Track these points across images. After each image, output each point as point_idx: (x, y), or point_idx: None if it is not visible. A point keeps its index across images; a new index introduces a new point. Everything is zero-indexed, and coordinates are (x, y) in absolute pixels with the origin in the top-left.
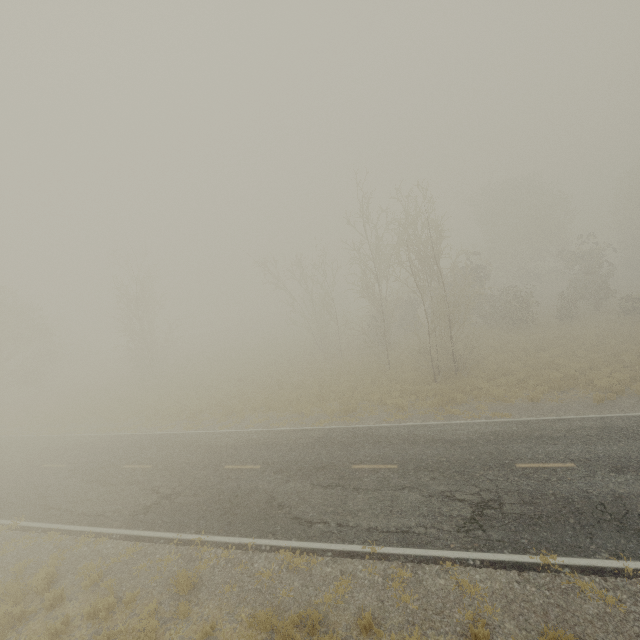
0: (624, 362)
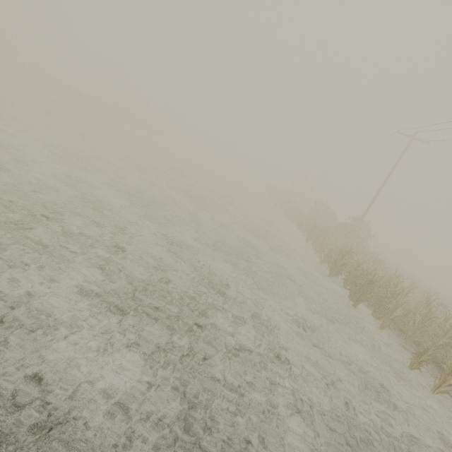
0: None
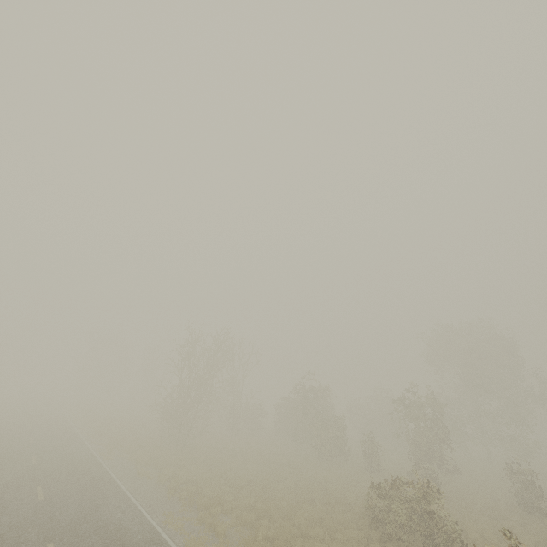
0: (234, 481)
